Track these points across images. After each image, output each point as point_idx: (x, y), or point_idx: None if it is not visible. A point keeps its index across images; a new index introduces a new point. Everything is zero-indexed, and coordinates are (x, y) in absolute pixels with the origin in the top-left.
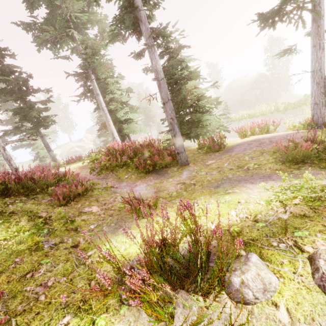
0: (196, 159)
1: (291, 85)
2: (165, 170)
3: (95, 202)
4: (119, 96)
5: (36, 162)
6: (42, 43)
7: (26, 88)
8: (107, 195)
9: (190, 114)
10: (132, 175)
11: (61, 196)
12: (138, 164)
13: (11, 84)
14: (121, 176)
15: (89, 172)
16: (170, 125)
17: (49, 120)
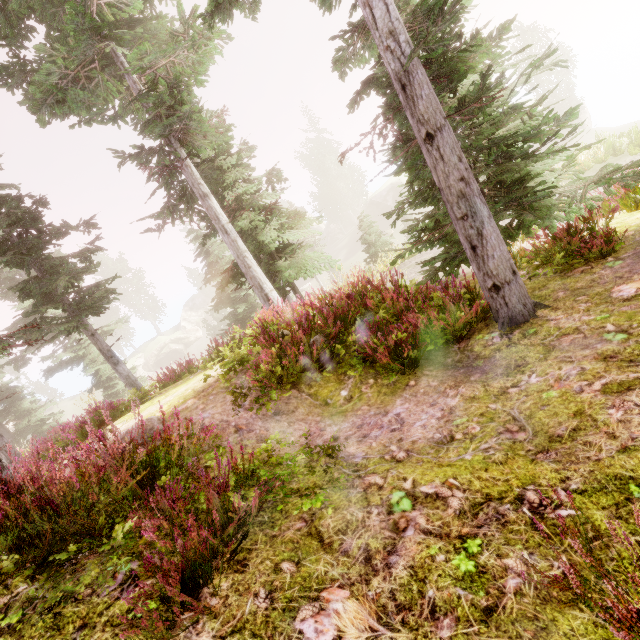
0: (544, 294)
1: (585, 114)
2: (463, 350)
3: (319, 556)
4: (254, 195)
5: (91, 399)
6: (44, 100)
7: (37, 231)
8: (336, 492)
9: (492, 167)
10: (362, 388)
11: (175, 579)
12: (363, 349)
13: (0, 226)
14: (329, 396)
15: (232, 405)
16: (461, 203)
17: (101, 292)
